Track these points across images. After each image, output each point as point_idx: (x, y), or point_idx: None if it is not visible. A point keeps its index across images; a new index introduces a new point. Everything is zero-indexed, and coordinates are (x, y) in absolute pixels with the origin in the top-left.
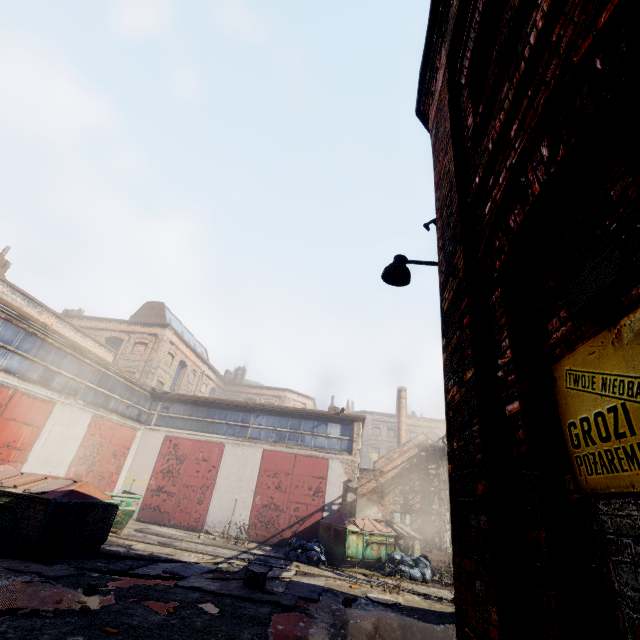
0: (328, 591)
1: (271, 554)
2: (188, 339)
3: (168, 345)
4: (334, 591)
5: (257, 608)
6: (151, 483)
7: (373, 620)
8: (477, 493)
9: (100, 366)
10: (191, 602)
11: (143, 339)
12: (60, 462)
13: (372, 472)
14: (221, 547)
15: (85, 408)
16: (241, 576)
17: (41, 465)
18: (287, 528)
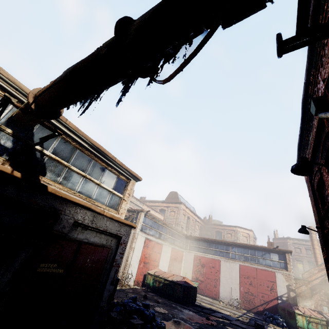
0: None
1: (256, 317)
2: (187, 205)
3: (182, 211)
4: None
5: None
6: (193, 275)
7: None
8: None
9: (171, 229)
10: None
11: (173, 209)
12: (166, 266)
13: (302, 281)
14: (233, 310)
15: (169, 245)
16: (251, 324)
17: (162, 267)
18: (259, 305)
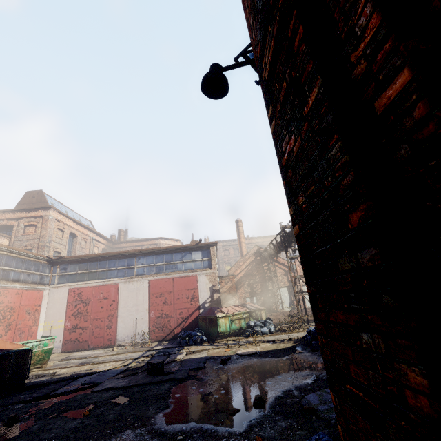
0: (210, 358)
1: (168, 346)
2: (73, 216)
3: (55, 223)
4: (214, 357)
5: (159, 387)
6: (66, 325)
7: (243, 368)
8: (349, 228)
9: None
10: (105, 401)
11: (31, 222)
12: None
13: (228, 277)
14: (130, 352)
15: None
16: (146, 368)
17: None
18: (177, 327)
